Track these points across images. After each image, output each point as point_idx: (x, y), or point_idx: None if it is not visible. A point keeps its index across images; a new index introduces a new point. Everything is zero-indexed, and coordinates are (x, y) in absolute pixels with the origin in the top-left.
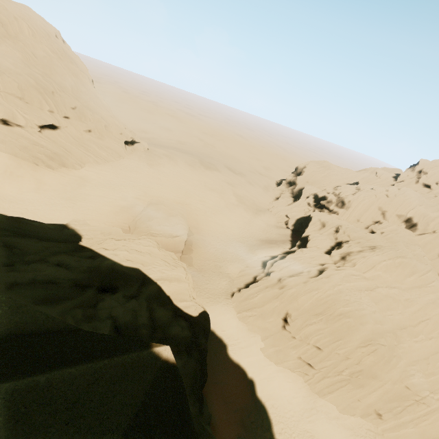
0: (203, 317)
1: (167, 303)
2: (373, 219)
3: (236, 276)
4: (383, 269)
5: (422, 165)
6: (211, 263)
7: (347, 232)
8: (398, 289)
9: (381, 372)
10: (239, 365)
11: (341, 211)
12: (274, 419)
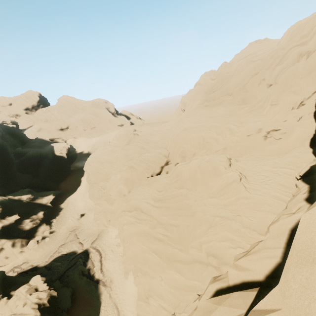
0: (61, 157)
1: (53, 151)
2: None
3: None
4: (116, 139)
5: None
6: None
7: None
8: (115, 146)
9: (92, 178)
10: (81, 181)
11: None
12: (74, 193)
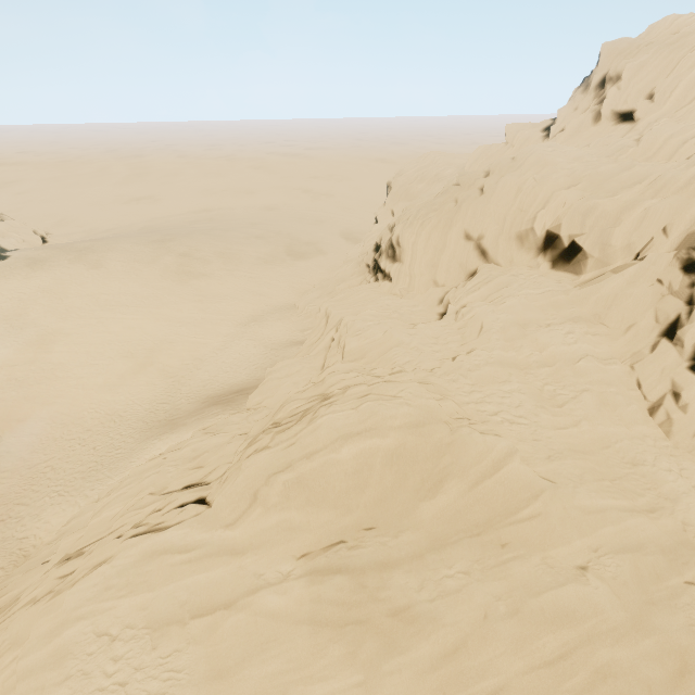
0: None
1: None
2: (463, 268)
3: (51, 537)
4: (297, 499)
5: (606, 61)
6: (4, 513)
7: (340, 341)
8: (358, 574)
9: None
10: None
11: (393, 270)
12: None
